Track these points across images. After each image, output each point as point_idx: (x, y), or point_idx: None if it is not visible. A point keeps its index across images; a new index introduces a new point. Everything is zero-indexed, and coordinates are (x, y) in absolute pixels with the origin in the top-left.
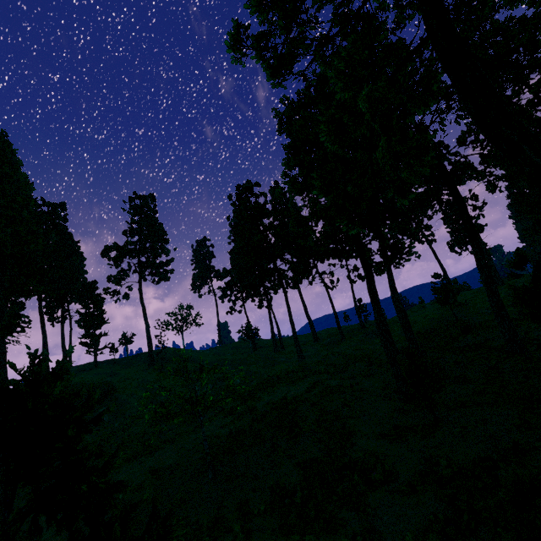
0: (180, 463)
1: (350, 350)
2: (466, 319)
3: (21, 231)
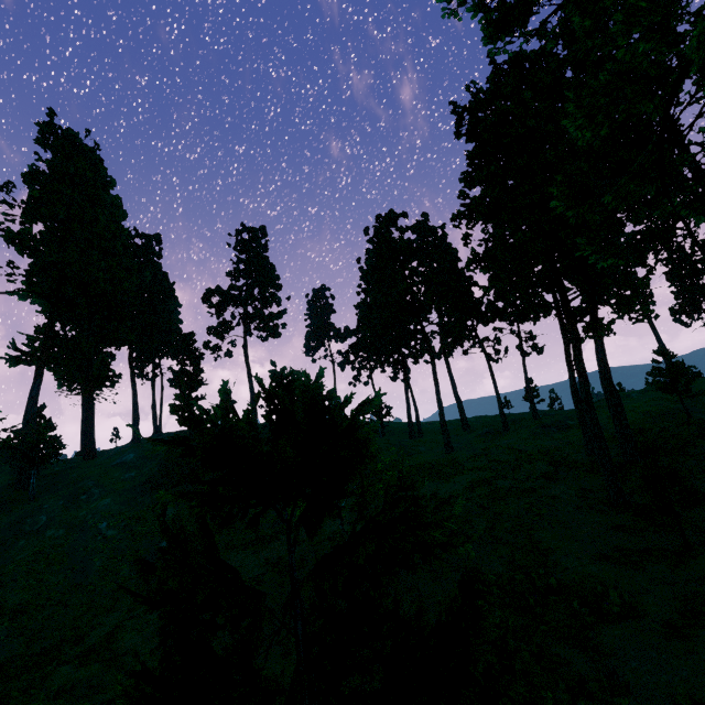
0: (305, 559)
1: (520, 445)
2: (703, 417)
3: (114, 266)
